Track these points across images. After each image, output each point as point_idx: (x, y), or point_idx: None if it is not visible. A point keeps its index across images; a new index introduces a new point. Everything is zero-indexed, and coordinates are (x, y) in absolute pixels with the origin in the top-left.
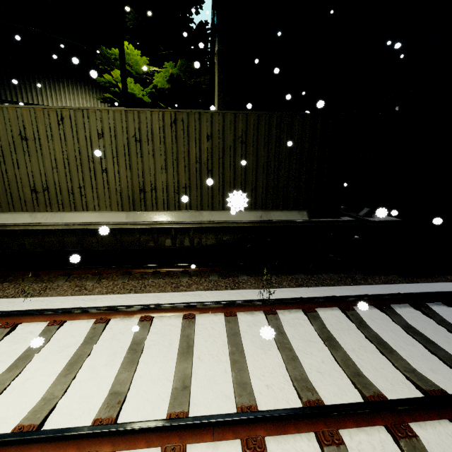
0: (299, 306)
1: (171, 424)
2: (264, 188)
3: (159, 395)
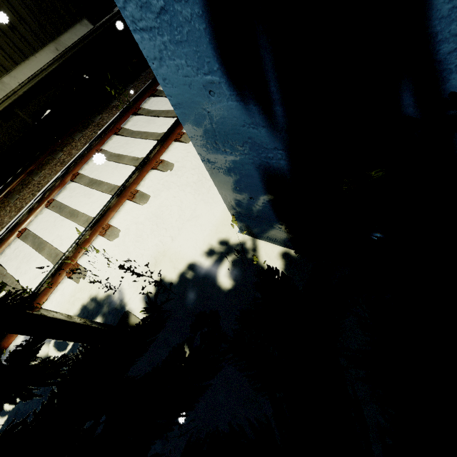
0: (147, 94)
1: (147, 156)
2: (29, 13)
3: (131, 171)
